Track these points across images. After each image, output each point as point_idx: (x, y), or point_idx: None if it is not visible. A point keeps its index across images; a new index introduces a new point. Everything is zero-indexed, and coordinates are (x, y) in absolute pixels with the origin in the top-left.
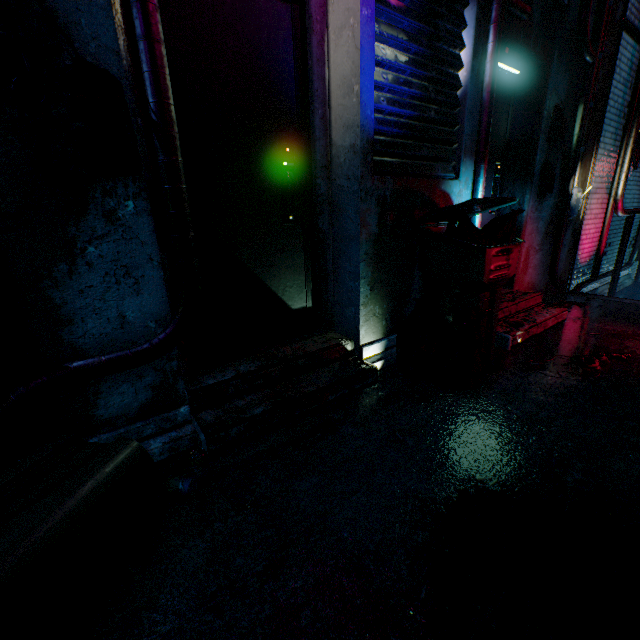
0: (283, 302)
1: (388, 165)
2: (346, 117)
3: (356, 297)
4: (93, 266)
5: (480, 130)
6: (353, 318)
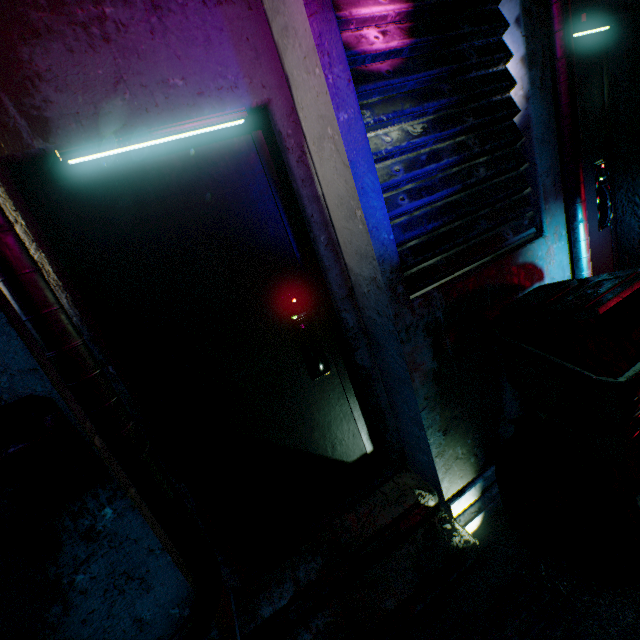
0: (336, 460)
1: (431, 271)
2: (356, 243)
3: (426, 447)
4: (88, 591)
5: (563, 158)
6: (428, 467)
